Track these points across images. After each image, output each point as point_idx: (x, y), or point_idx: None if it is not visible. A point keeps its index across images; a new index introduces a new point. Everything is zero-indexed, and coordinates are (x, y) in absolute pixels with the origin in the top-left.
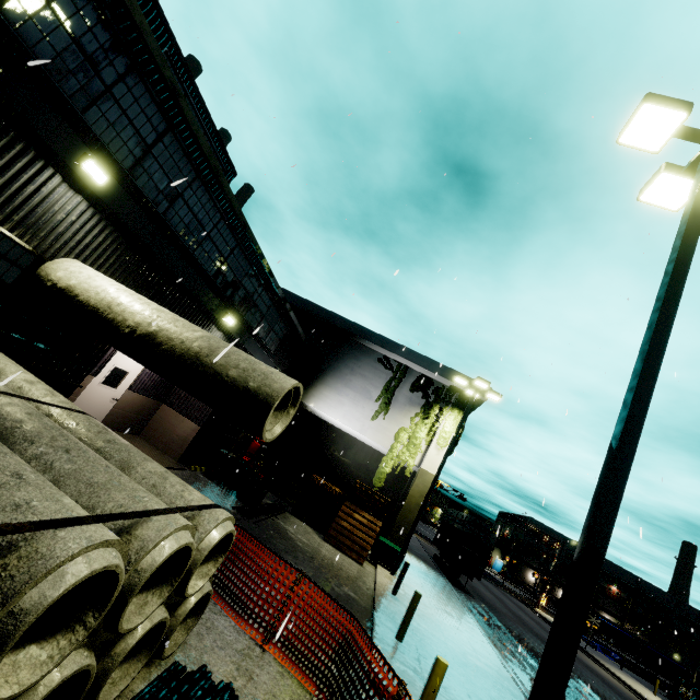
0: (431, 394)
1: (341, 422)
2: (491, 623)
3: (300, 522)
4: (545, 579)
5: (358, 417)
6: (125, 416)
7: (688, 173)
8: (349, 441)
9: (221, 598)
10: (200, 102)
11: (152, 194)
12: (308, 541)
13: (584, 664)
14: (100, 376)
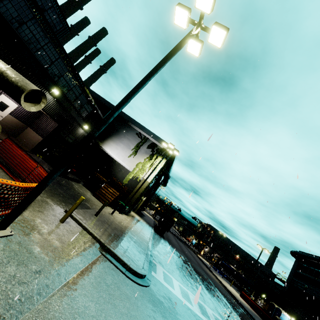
0: (155, 150)
1: (115, 156)
2: (163, 244)
3: (85, 188)
4: (204, 244)
5: (123, 155)
6: (8, 126)
7: (196, 39)
8: (121, 168)
9: (10, 170)
10: None
11: (9, 17)
12: (83, 191)
13: (203, 269)
14: None
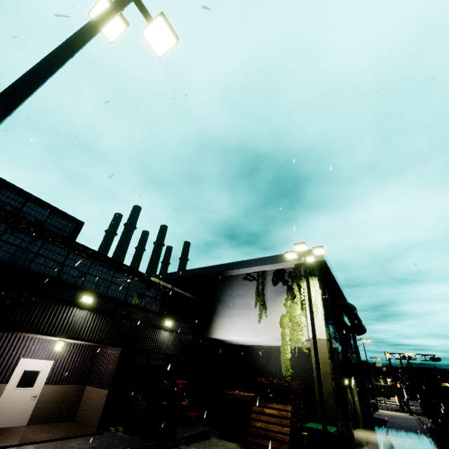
0: (288, 279)
1: (240, 337)
2: None
3: (225, 442)
4: None
5: (249, 326)
6: (51, 407)
7: (149, 20)
8: (266, 351)
9: None
10: (38, 200)
11: None
12: None
13: None
14: (13, 382)
